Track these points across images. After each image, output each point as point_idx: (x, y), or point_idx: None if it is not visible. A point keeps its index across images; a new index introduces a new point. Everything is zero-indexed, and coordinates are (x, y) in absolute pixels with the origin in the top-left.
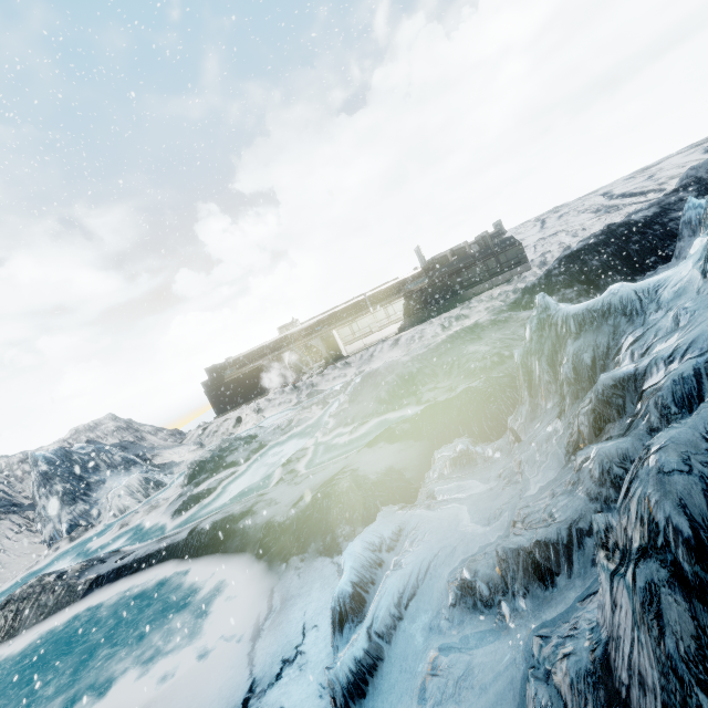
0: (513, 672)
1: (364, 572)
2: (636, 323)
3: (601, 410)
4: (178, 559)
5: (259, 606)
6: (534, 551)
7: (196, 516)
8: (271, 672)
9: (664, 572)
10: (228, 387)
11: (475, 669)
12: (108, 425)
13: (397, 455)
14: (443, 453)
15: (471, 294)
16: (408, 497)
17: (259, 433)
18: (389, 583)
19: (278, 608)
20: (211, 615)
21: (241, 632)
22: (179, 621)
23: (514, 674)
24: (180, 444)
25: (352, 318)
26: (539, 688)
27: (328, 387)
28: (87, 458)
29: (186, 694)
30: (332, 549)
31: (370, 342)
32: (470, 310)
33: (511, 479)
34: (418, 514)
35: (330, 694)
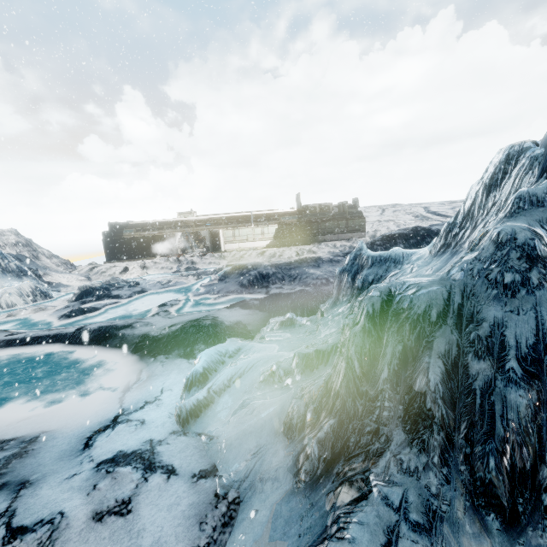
0: (285, 402)
1: (212, 364)
2: (397, 268)
3: None
4: (65, 343)
5: (130, 377)
6: (313, 354)
7: (80, 322)
8: (137, 406)
9: (360, 328)
10: (123, 243)
11: (266, 404)
12: (10, 237)
13: (246, 316)
14: (276, 320)
15: (323, 239)
16: (247, 339)
17: (142, 282)
18: (227, 370)
19: (144, 379)
20: (90, 378)
21: (115, 388)
22: (63, 378)
23: (286, 403)
24: (70, 272)
25: (237, 225)
26: (296, 401)
27: (203, 268)
28: None
29: (69, 412)
30: (189, 355)
31: (243, 247)
32: (319, 249)
33: (312, 333)
34: (253, 344)
35: (178, 413)
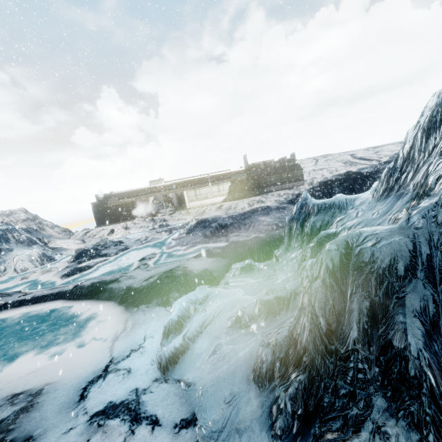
0: (253, 348)
1: (185, 312)
2: (342, 213)
3: (317, 246)
4: (65, 300)
5: (118, 327)
6: (274, 301)
7: (77, 280)
8: (124, 354)
9: (321, 283)
10: (108, 210)
11: (235, 350)
12: (20, 215)
13: (211, 263)
14: (237, 265)
15: (269, 190)
16: (213, 284)
17: (125, 241)
18: (198, 317)
19: (130, 328)
20: (86, 329)
21: (106, 337)
22: (64, 331)
23: (253, 349)
24: (69, 238)
25: (197, 186)
26: (263, 349)
27: (173, 224)
28: (2, 233)
29: (68, 363)
30: (166, 303)
31: (204, 203)
32: (266, 199)
33: (270, 277)
34: (219, 290)
35: (159, 361)
